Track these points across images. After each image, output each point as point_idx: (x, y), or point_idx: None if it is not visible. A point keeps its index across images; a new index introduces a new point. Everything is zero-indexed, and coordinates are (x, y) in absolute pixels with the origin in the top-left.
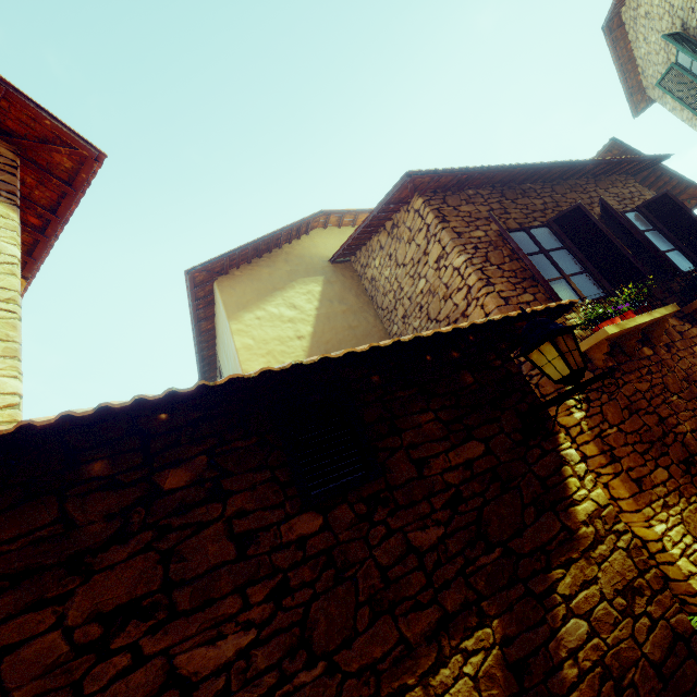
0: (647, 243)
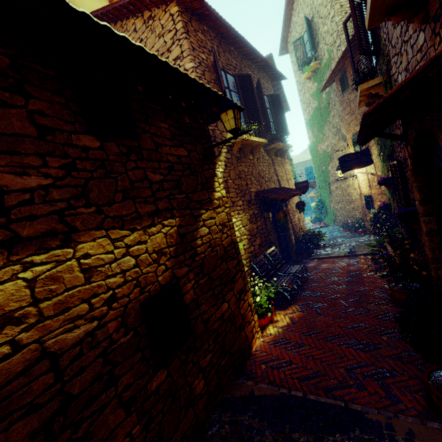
0: (267, 110)
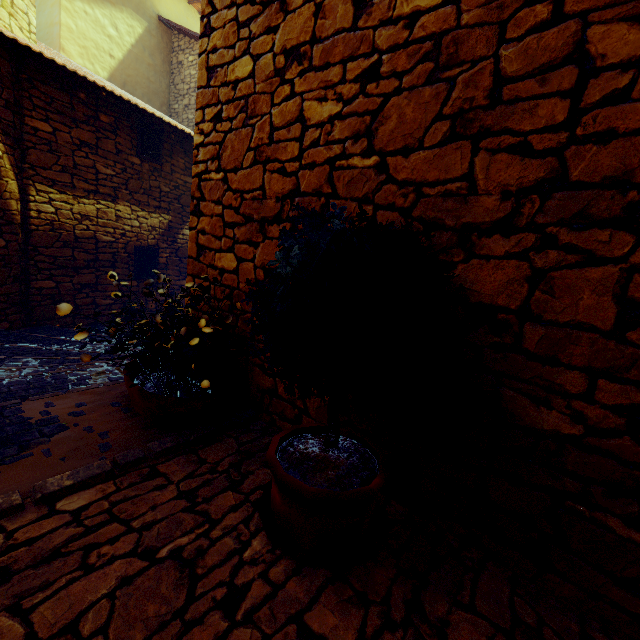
0: None
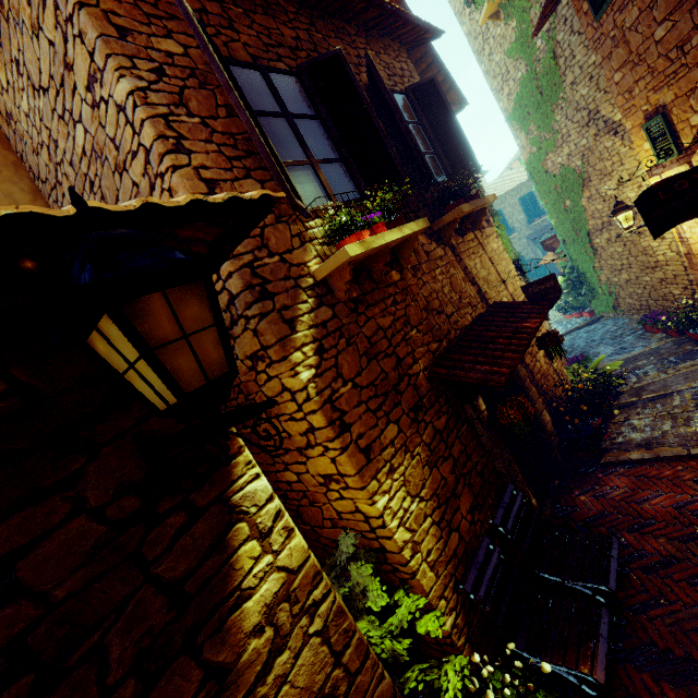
0: (409, 134)
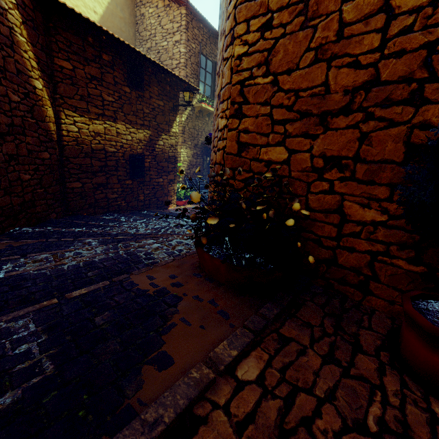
0: None
